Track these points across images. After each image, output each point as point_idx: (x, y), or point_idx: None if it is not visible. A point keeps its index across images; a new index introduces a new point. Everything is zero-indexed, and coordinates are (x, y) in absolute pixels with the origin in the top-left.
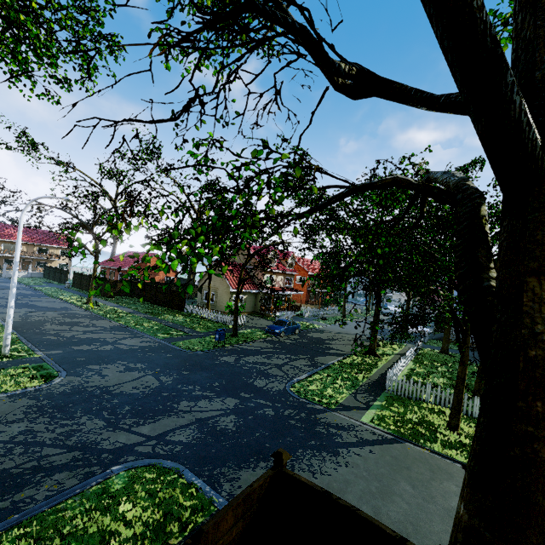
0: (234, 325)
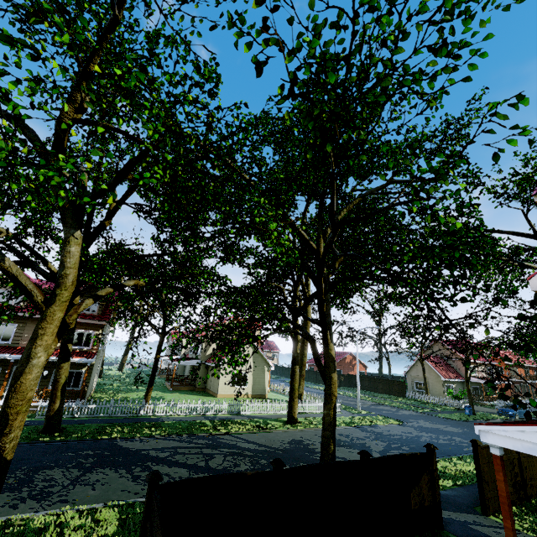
0: (470, 405)
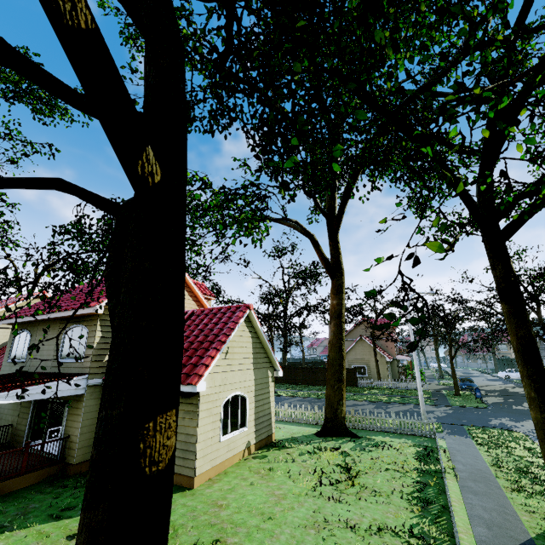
0: (457, 386)
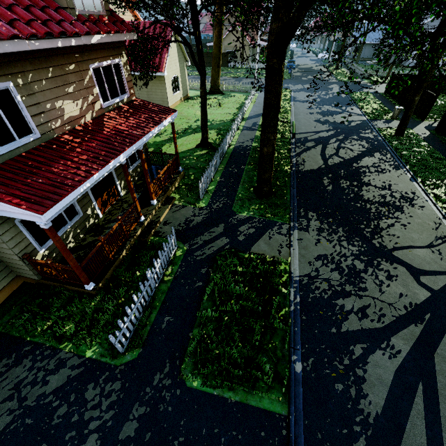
0: None
